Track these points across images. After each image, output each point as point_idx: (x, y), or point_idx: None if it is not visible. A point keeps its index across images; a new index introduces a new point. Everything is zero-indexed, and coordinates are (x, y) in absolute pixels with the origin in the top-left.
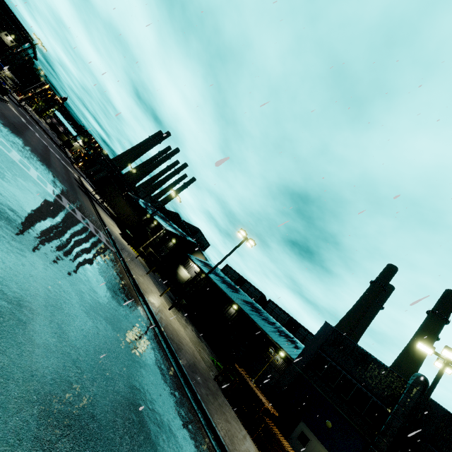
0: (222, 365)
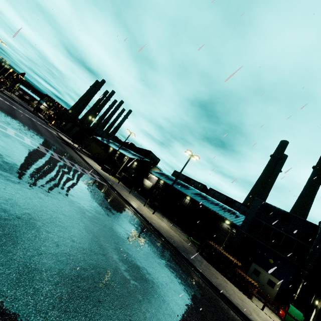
0: (193, 239)
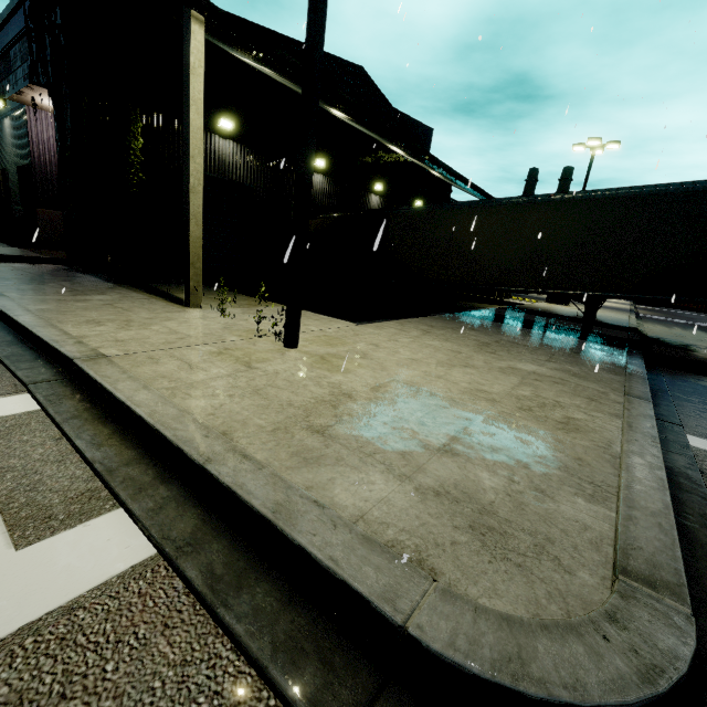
0: None
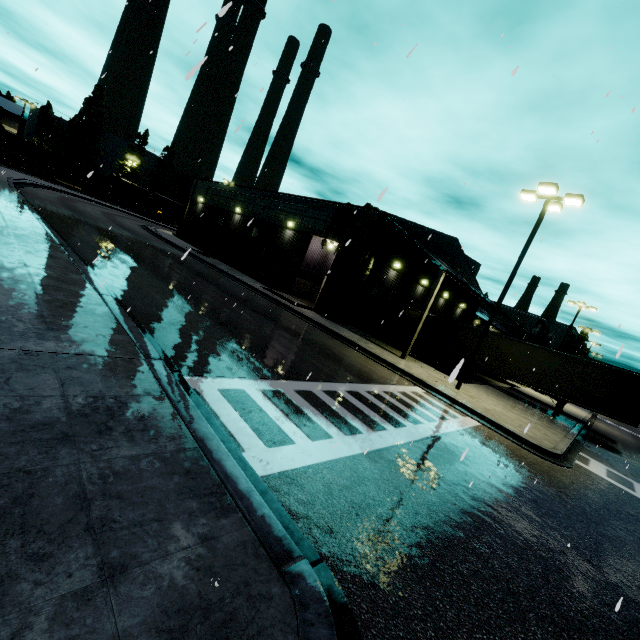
0: None
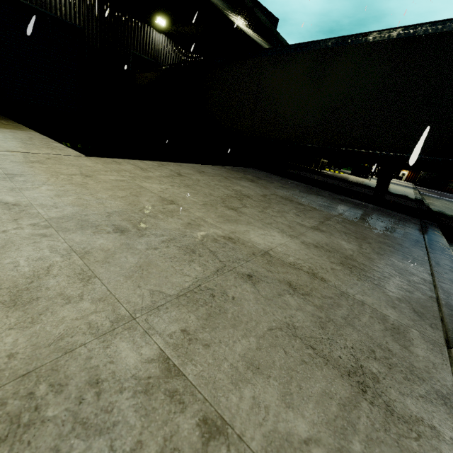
0: None
